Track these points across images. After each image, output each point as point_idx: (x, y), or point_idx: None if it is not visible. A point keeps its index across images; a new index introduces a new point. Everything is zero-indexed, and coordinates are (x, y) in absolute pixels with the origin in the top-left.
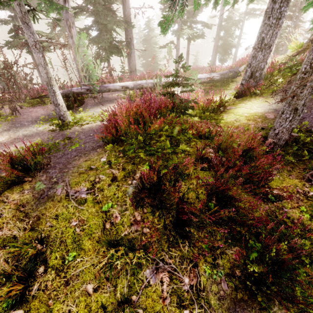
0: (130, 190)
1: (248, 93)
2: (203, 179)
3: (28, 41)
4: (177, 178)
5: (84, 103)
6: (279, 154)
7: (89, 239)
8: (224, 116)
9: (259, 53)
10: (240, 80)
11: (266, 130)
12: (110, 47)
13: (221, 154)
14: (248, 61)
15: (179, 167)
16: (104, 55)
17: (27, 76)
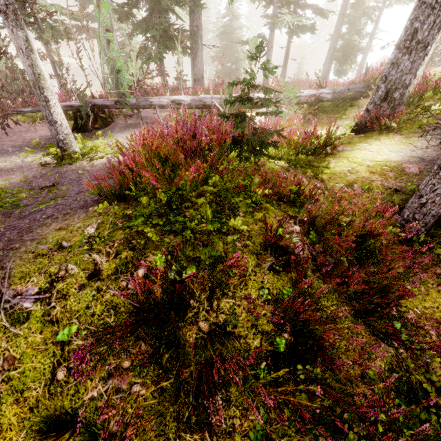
0: (120, 303)
1: (377, 126)
2: (271, 287)
3: (39, 21)
4: (214, 287)
5: (112, 124)
6: (423, 242)
7: (16, 402)
8: (331, 162)
9: (406, 56)
10: (366, 104)
11: (401, 194)
12: (164, 38)
13: (313, 239)
14: (384, 71)
15: (220, 268)
16: (155, 50)
17: (23, 74)
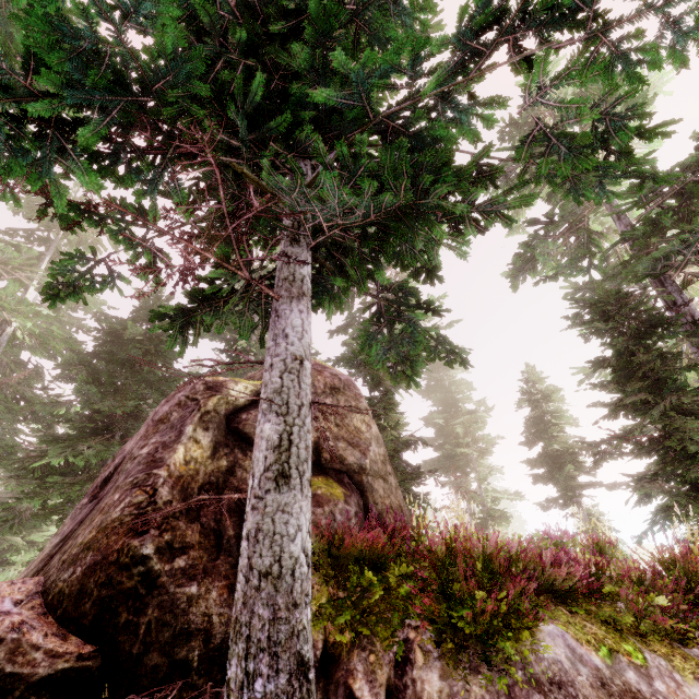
0: None
1: None
2: None
3: None
4: None
5: None
6: None
7: None
8: None
9: None
10: None
11: None
12: None
13: None
14: None
15: None
16: None
17: None
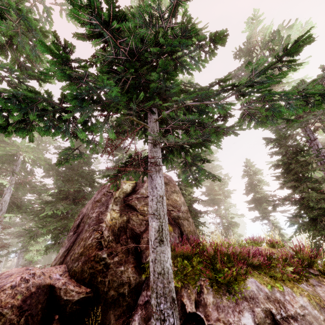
0: None
1: None
2: None
3: None
4: None
5: None
6: None
7: None
8: None
9: None
10: None
11: None
12: None
13: None
14: None
15: None
16: None
17: None
